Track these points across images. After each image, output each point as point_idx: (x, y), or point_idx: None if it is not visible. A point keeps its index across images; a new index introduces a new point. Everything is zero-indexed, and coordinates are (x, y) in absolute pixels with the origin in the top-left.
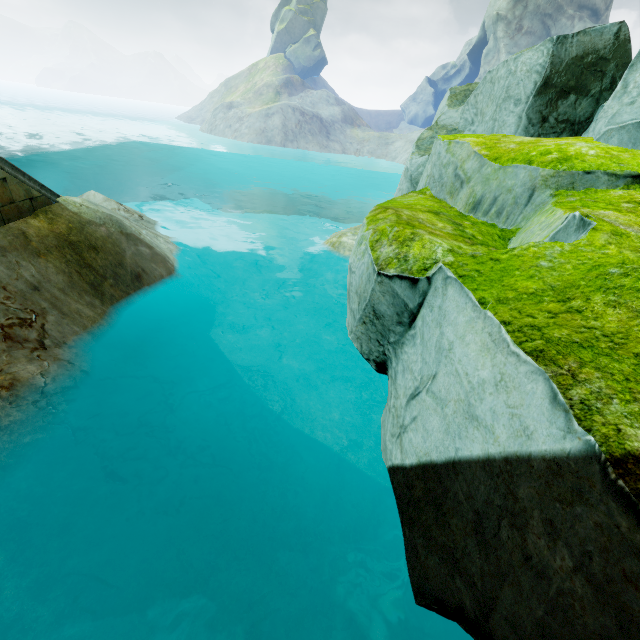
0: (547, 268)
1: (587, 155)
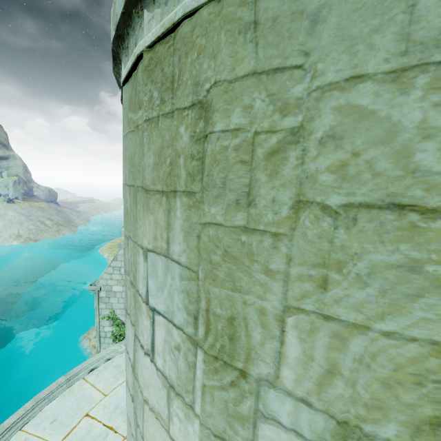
0: None
1: None
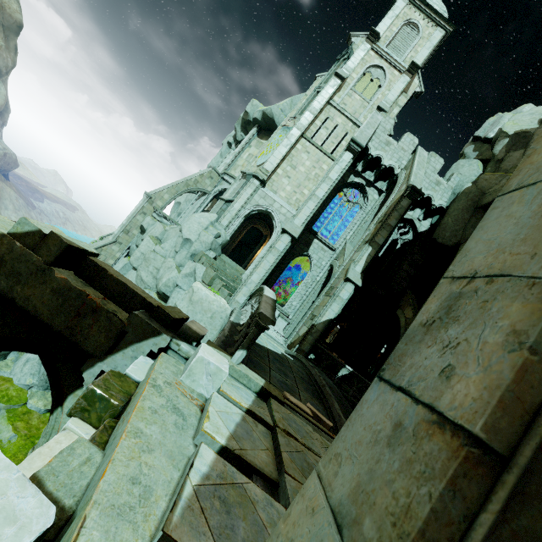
0: (12, 450)
1: (14, 396)
